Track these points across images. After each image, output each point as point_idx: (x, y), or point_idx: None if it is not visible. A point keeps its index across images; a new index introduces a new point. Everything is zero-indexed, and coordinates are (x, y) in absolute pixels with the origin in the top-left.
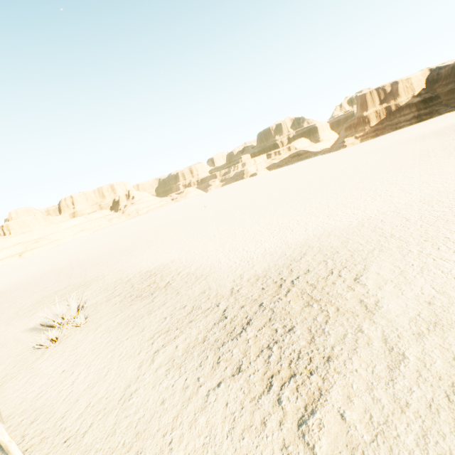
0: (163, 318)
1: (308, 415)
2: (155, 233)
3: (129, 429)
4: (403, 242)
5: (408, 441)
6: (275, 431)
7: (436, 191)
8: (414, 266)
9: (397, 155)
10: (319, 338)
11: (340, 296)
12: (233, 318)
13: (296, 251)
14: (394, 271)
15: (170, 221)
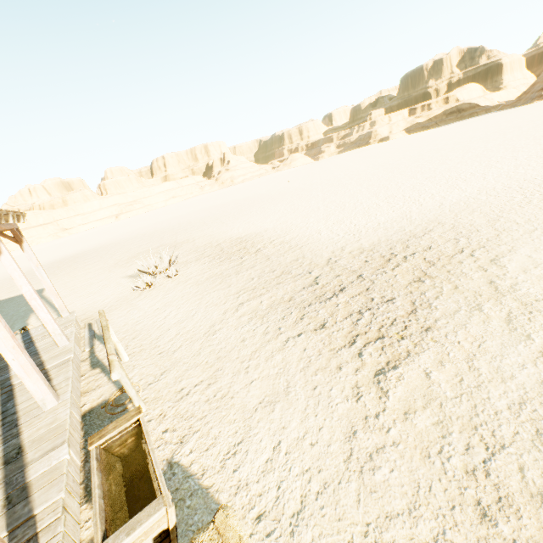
0: (251, 279)
1: (388, 369)
2: (250, 203)
3: (212, 354)
4: None
5: (498, 404)
6: (349, 375)
7: None
8: None
9: None
10: (422, 311)
11: (463, 276)
12: (325, 284)
13: (419, 227)
14: None
15: (268, 191)
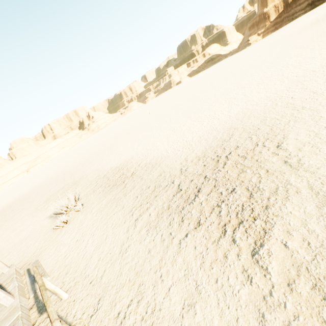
0: (136, 197)
1: (258, 248)
2: (115, 140)
3: (131, 271)
4: (314, 111)
5: None
6: (235, 261)
7: None
8: None
9: (296, 42)
10: (256, 194)
11: (267, 161)
12: (186, 189)
13: (224, 134)
14: (309, 135)
15: (124, 129)
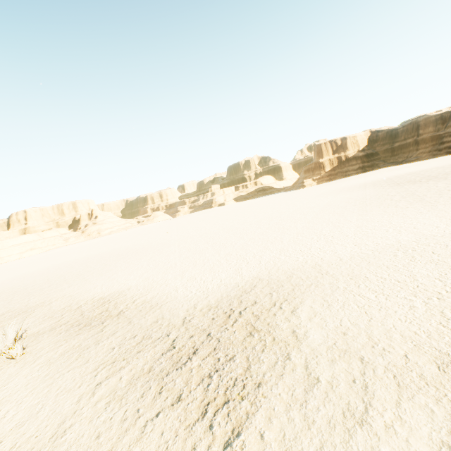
0: (111, 349)
1: (233, 438)
2: (115, 257)
3: None
4: (334, 279)
5: None
6: None
7: (366, 235)
8: (339, 301)
9: (343, 199)
10: (254, 366)
11: (277, 327)
12: (181, 347)
13: (248, 283)
14: (323, 304)
15: (133, 245)
